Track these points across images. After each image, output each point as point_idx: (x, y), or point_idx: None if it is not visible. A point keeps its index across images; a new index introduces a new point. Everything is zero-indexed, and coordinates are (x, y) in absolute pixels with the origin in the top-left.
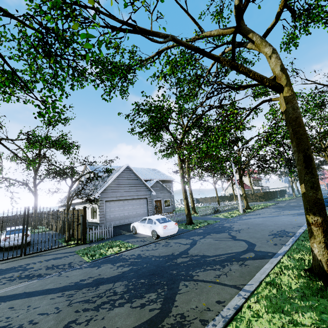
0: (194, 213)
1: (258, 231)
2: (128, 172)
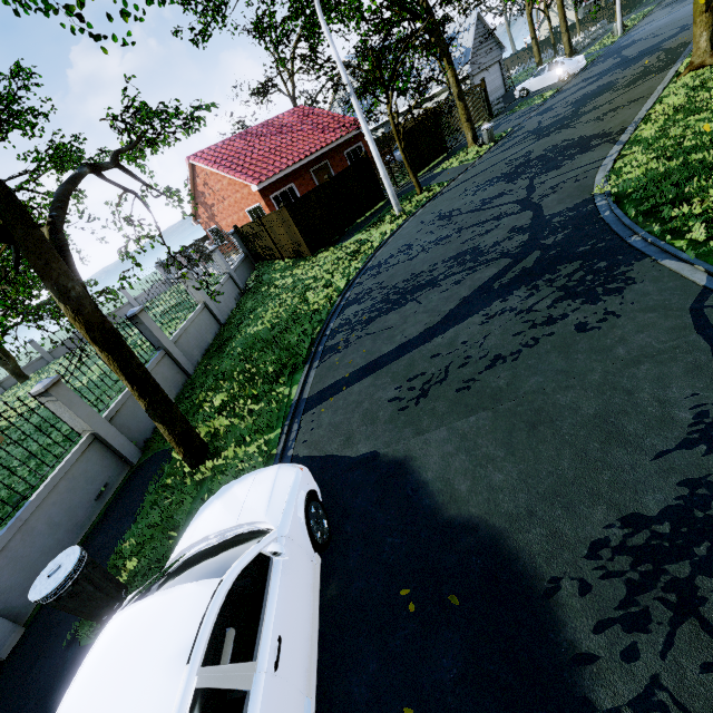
0: None
1: (676, 23)
2: (478, 25)
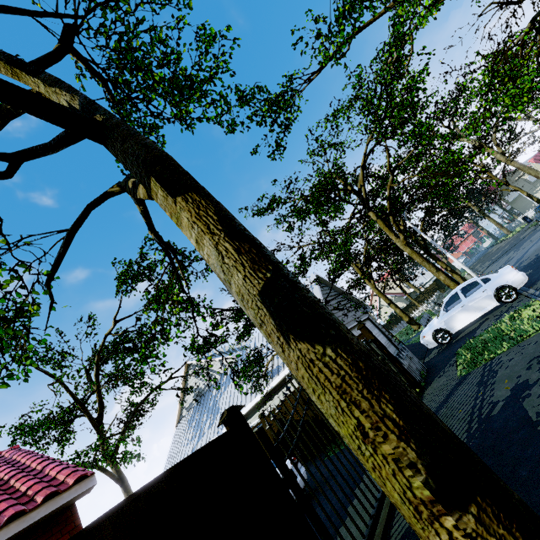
0: (420, 327)
1: None
2: (322, 287)
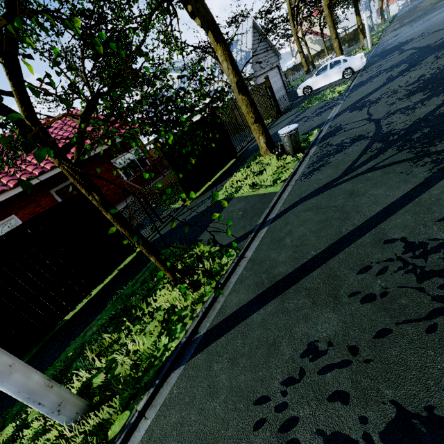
0: None
1: None
2: (254, 32)
